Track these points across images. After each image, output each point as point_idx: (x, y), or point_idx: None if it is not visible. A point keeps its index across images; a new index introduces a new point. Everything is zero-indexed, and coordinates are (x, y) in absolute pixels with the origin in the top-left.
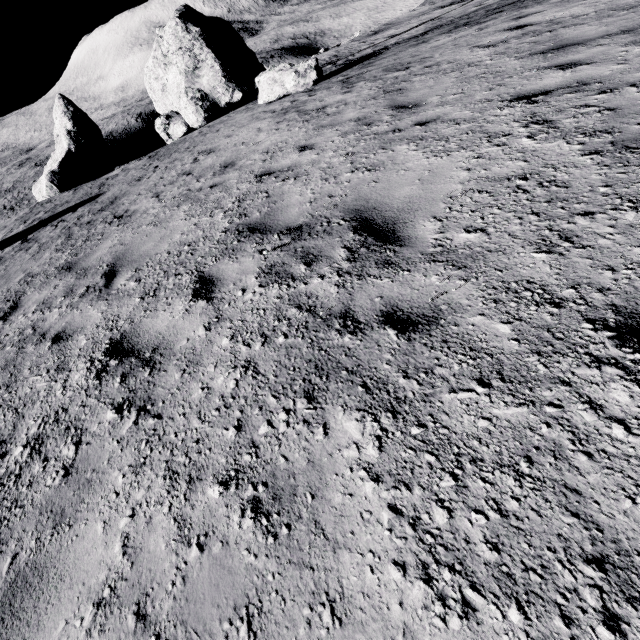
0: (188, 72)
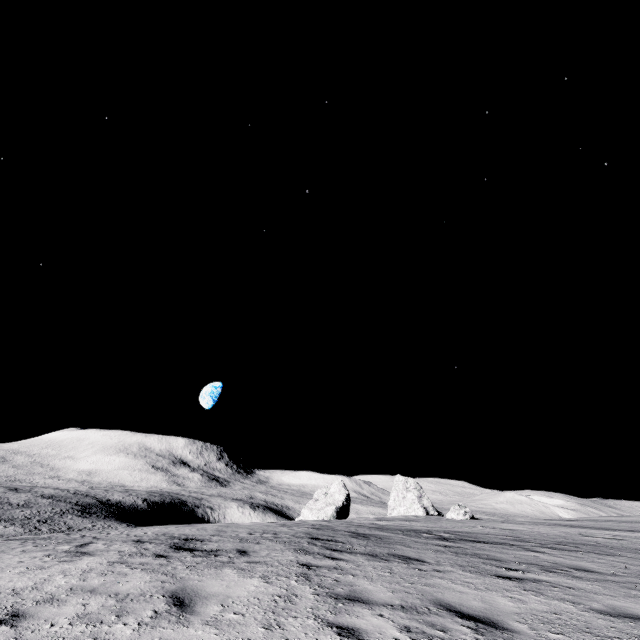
0: (418, 496)
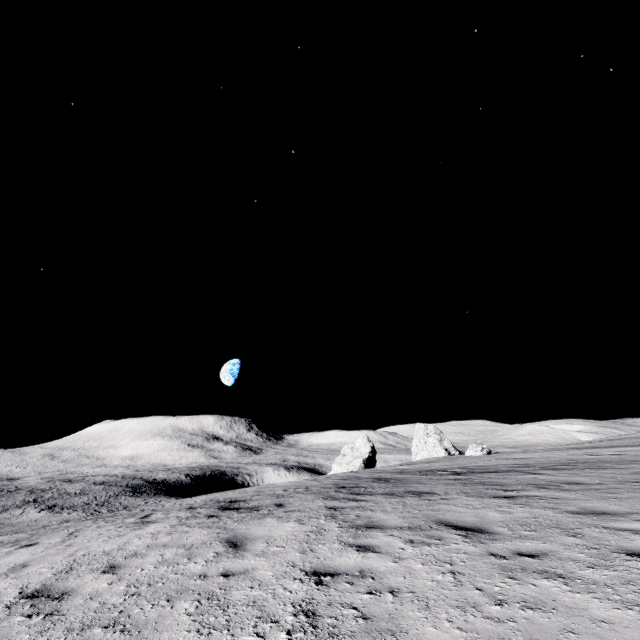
0: (439, 440)
